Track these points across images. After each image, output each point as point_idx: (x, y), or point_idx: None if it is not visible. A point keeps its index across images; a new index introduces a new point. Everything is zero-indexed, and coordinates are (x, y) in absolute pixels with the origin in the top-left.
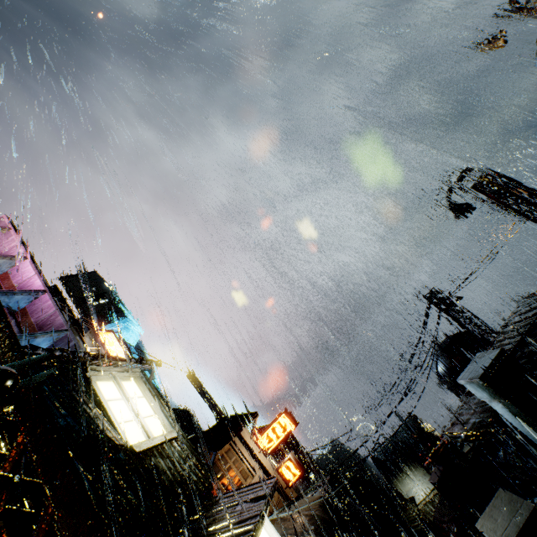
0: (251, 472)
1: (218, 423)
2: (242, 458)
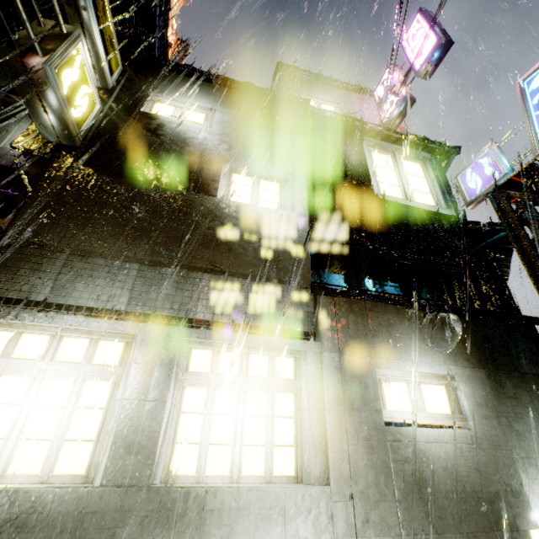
0: None
1: None
2: None
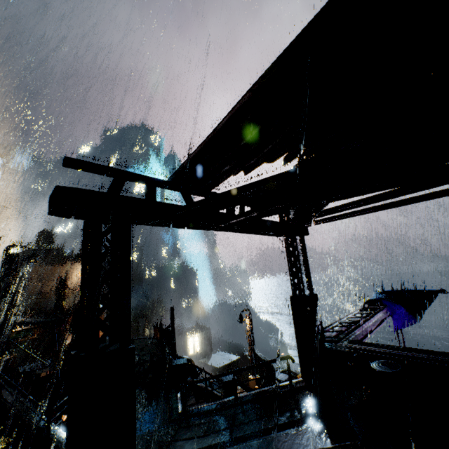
0: (70, 280)
1: (69, 256)
2: (71, 274)
